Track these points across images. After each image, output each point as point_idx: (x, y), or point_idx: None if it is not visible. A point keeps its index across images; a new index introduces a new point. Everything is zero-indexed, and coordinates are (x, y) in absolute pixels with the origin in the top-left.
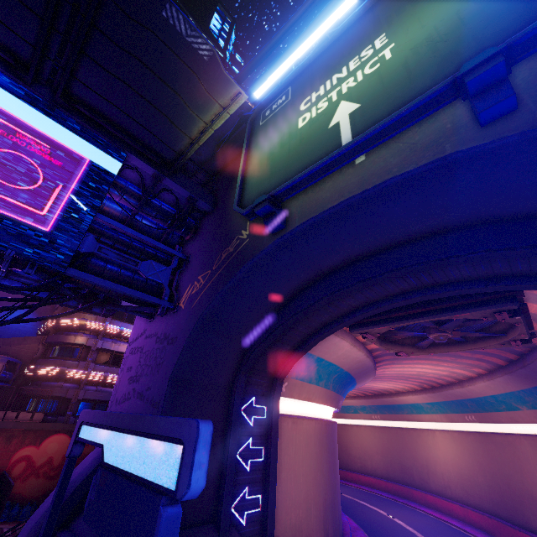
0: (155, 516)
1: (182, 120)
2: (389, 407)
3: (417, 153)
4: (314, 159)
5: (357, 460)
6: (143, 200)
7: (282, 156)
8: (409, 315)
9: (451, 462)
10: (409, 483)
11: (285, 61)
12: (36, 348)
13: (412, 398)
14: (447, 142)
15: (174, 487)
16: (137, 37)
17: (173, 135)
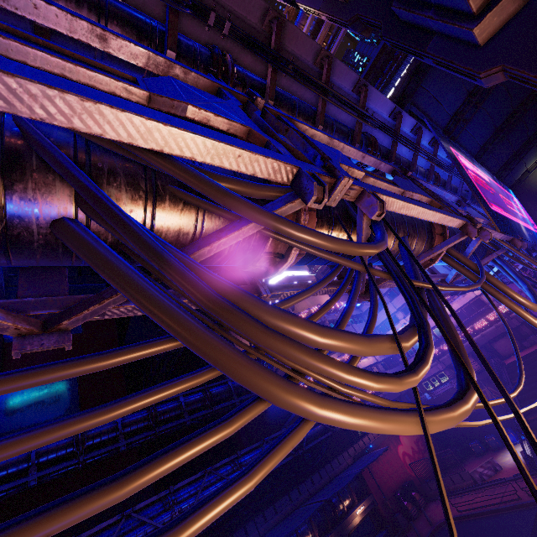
0: None
1: (530, 162)
2: None
3: None
4: None
5: None
6: None
7: None
8: None
9: None
10: None
11: None
12: None
13: None
14: None
15: None
16: None
17: (520, 172)
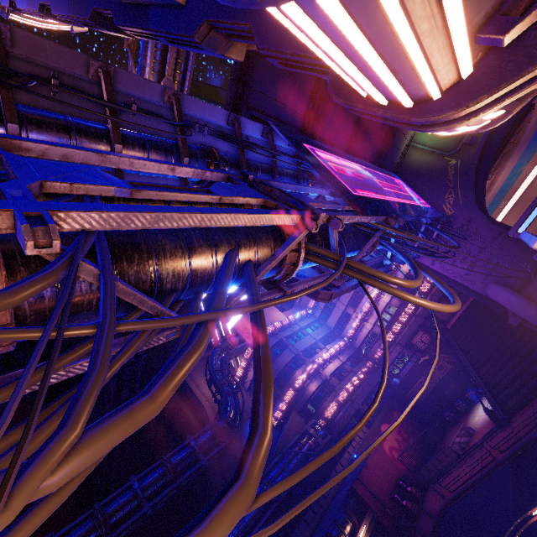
0: None
1: (401, 146)
2: None
3: None
4: None
5: None
6: None
7: None
8: (505, 143)
9: None
10: None
11: None
12: (300, 418)
13: None
14: None
15: None
16: None
17: (397, 156)
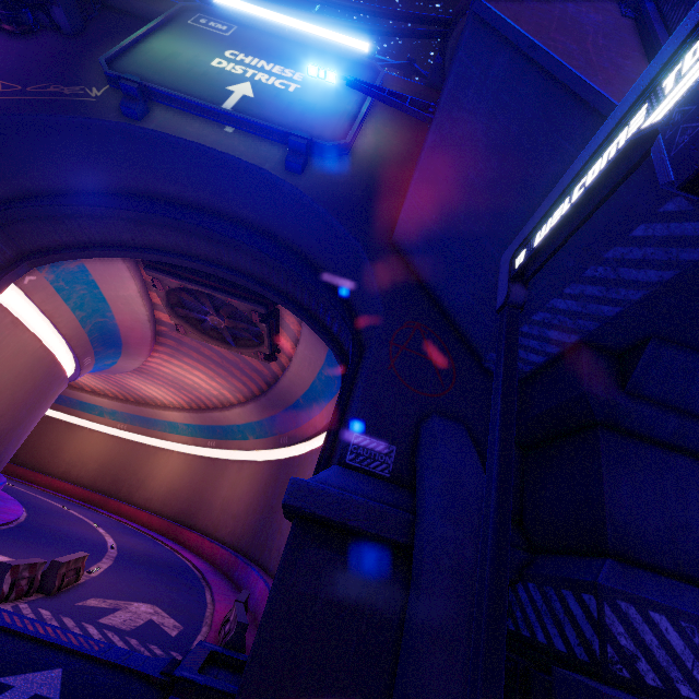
0: None
1: None
2: (145, 420)
3: (255, 155)
4: (199, 96)
5: (64, 464)
6: None
7: (181, 68)
8: (201, 283)
9: (169, 479)
10: (112, 494)
11: (247, 3)
12: None
13: (174, 415)
14: (270, 163)
15: None
16: None
17: None
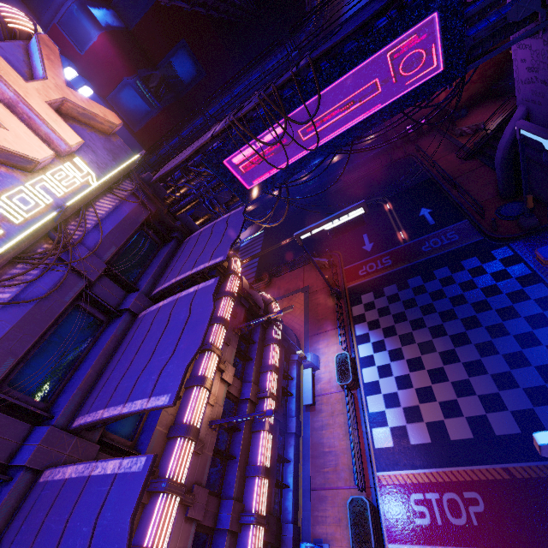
0: None
1: None
2: None
3: None
4: None
5: None
6: None
7: None
8: None
9: None
10: None
11: None
12: None
13: None
14: None
15: None
16: None
17: None
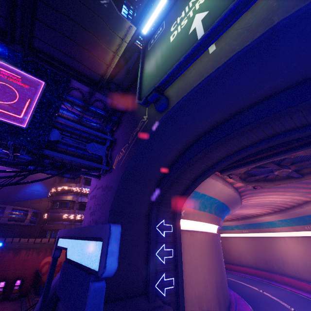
0: (87, 288)
1: (99, 53)
2: (253, 225)
3: (252, 31)
4: (181, 56)
5: (236, 258)
6: (84, 107)
7: (162, 62)
8: (259, 159)
9: (298, 256)
10: (271, 270)
11: (159, 4)
12: (47, 204)
13: (268, 218)
14: (274, 15)
15: (98, 269)
16: (62, 0)
17: (96, 64)
